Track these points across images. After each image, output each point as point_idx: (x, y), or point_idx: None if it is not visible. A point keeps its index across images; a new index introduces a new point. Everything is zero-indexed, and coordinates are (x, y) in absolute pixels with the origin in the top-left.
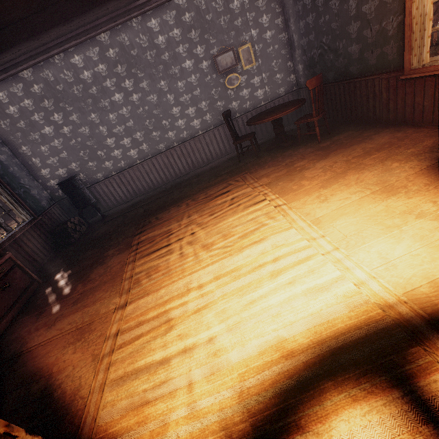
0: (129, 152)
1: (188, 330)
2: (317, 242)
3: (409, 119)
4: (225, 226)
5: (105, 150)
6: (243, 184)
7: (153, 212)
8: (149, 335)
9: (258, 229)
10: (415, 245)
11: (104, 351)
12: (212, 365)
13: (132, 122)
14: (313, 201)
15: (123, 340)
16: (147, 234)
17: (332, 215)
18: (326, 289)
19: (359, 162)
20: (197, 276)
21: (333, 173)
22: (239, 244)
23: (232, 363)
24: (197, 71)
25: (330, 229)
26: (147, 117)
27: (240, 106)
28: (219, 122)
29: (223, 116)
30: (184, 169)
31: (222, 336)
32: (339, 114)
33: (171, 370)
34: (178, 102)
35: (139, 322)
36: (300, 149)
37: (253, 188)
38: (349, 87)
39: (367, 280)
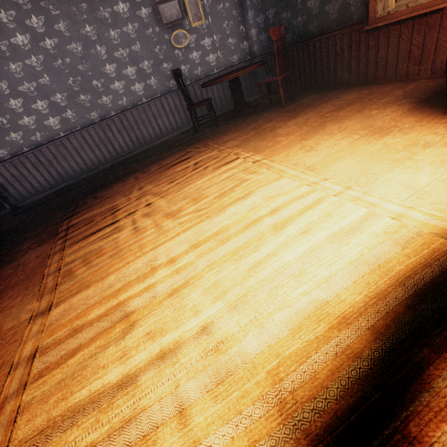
0: (48, 121)
1: (163, 323)
2: (321, 185)
3: (372, 77)
4: (193, 190)
5: (8, 116)
6: (205, 149)
7: (88, 193)
8: (94, 345)
9: (238, 185)
10: (440, 170)
11: (7, 390)
12: (216, 368)
13: (48, 78)
14: (297, 152)
15: (44, 364)
16: (81, 216)
17: (325, 160)
18: (358, 229)
19: (334, 115)
20: (164, 249)
21: (310, 126)
22: (218, 204)
23: (252, 357)
24: (135, 20)
25: (329, 173)
26: (69, 74)
27: (190, 72)
28: (167, 89)
29: (173, 73)
30: (127, 146)
31: (223, 319)
32: (297, 82)
33: (140, 395)
34: (112, 57)
35: (74, 328)
36: (263, 114)
37: (220, 151)
38: (308, 48)
39: (405, 212)
